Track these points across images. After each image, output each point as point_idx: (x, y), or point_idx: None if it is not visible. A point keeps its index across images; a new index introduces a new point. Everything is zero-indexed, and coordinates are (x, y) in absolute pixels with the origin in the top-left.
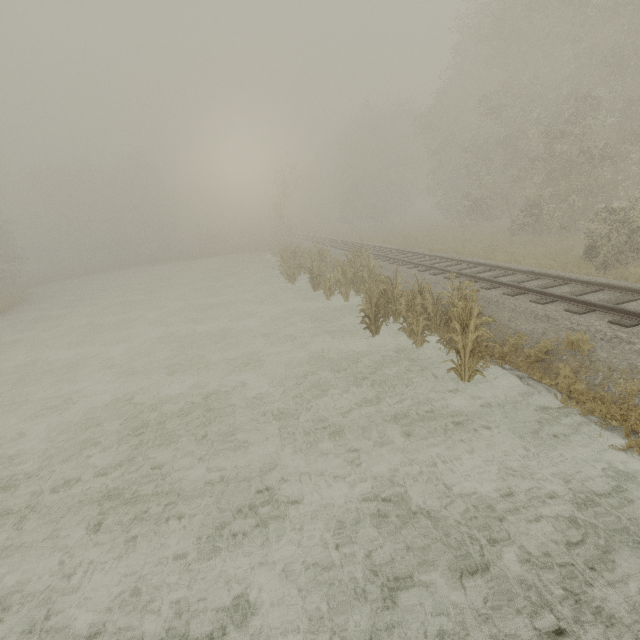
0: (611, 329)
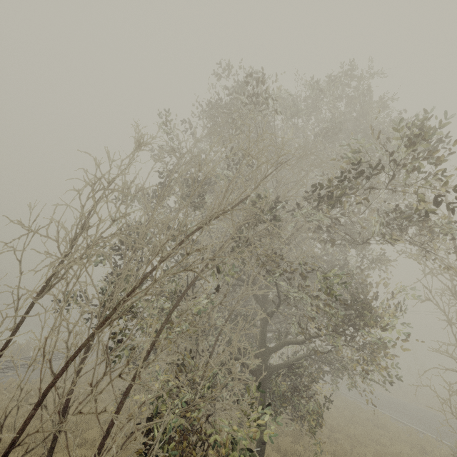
0: None
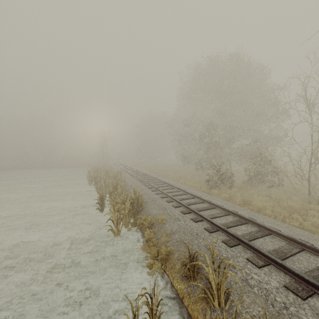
0: (178, 214)
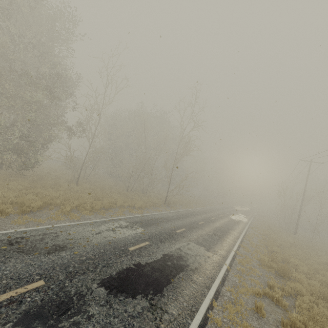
0: None
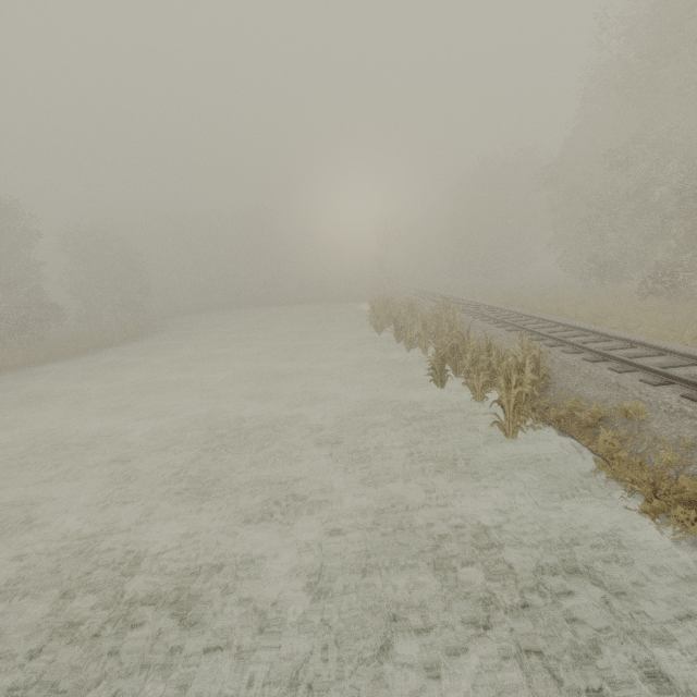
0: (679, 402)
